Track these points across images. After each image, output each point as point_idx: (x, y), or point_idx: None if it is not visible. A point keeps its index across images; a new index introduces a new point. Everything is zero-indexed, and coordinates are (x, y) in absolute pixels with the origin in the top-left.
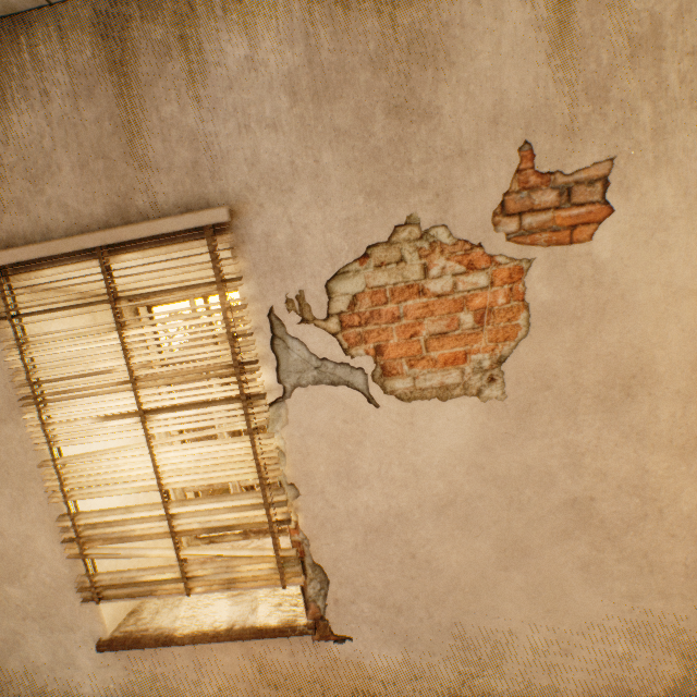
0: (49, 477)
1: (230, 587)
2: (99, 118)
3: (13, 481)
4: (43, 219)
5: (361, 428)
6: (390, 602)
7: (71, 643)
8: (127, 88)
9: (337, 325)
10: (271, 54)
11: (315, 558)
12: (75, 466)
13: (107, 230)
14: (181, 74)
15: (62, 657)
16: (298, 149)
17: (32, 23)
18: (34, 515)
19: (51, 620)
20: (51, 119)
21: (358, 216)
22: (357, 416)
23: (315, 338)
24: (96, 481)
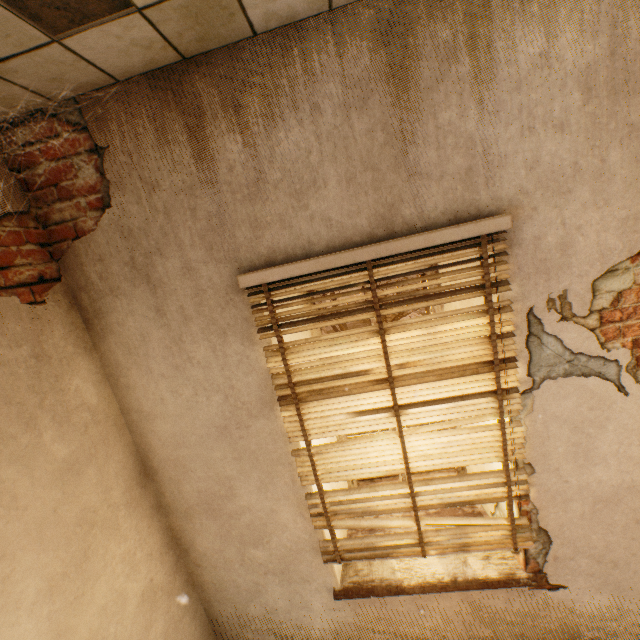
0: (300, 464)
1: (462, 549)
2: (371, 129)
3: (261, 467)
4: (304, 233)
5: (605, 414)
6: (607, 558)
7: (306, 591)
8: (405, 96)
9: (597, 321)
10: (569, 48)
11: (541, 524)
12: (324, 454)
13: (381, 243)
14: (464, 77)
15: (297, 602)
16: (584, 149)
17: (306, 32)
18: (279, 494)
19: (289, 574)
20: (320, 133)
21: (639, 214)
22: (604, 403)
23: (572, 334)
24: (343, 466)
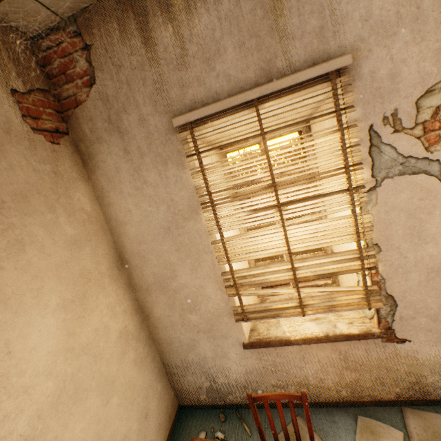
0: (217, 250)
1: (331, 310)
2: (253, 8)
3: (192, 255)
4: (213, 87)
5: (432, 202)
6: None
7: (225, 345)
8: None
9: (421, 130)
10: None
11: (388, 291)
12: (232, 243)
13: (263, 85)
14: None
15: (219, 353)
16: (403, 1)
17: None
18: (204, 274)
19: (213, 333)
20: (220, 16)
21: None
22: (430, 194)
23: (403, 142)
24: (245, 251)
